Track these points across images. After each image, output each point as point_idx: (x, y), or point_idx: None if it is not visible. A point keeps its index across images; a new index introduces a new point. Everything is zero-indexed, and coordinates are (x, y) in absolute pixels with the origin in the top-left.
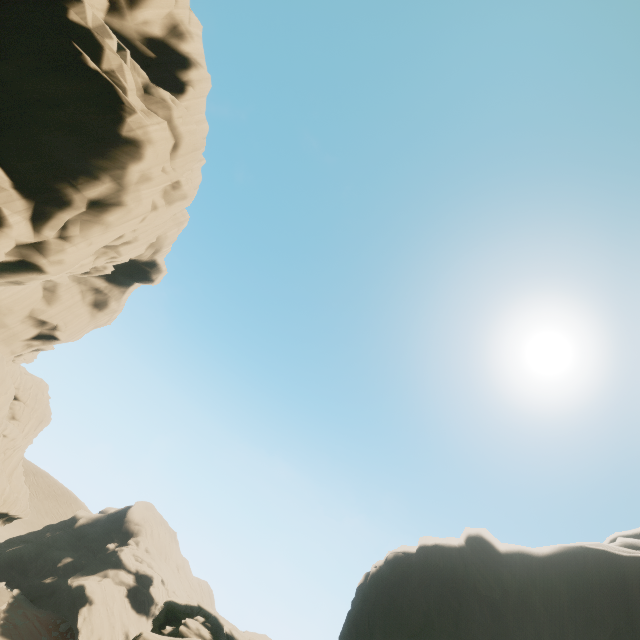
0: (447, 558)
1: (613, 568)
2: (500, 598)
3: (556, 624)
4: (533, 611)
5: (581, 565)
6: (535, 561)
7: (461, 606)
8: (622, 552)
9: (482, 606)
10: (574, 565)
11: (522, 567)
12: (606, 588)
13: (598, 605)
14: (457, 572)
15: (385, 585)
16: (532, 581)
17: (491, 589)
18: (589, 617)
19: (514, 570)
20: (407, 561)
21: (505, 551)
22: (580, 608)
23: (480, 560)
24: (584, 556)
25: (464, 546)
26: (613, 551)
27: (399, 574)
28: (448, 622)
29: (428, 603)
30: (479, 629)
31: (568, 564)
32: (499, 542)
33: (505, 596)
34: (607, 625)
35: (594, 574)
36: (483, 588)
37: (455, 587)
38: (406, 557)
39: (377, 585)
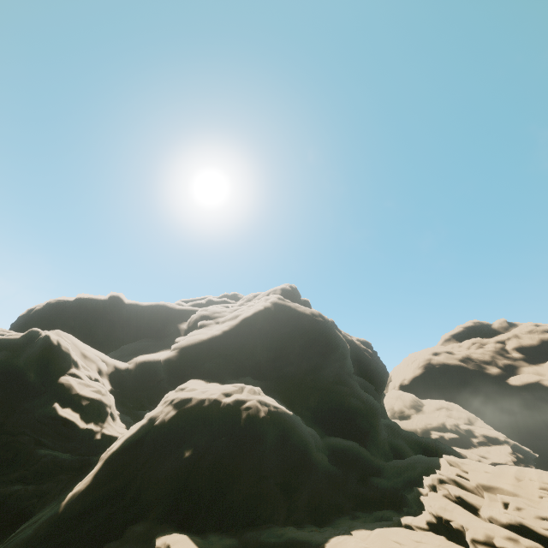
0: (95, 304)
1: (169, 311)
2: (117, 320)
3: (139, 328)
4: (131, 324)
5: (158, 309)
6: (140, 307)
7: (95, 324)
8: (175, 306)
9: (107, 323)
10: (156, 309)
11: (134, 309)
12: (163, 316)
13: (157, 321)
14: (98, 310)
15: (47, 315)
16: (136, 314)
17: (114, 317)
18: (152, 325)
19: (129, 310)
20: (66, 304)
21: (128, 303)
22: (150, 323)
23: (114, 306)
24: (161, 306)
25: (107, 300)
26: (172, 305)
27: (59, 310)
28: (86, 330)
29: (76, 323)
30: (102, 332)
31: (154, 309)
32: (127, 299)
33: (120, 320)
34: (157, 327)
35: (161, 312)
36: (110, 317)
37: (95, 316)
38: (66, 303)
39: (40, 315)
